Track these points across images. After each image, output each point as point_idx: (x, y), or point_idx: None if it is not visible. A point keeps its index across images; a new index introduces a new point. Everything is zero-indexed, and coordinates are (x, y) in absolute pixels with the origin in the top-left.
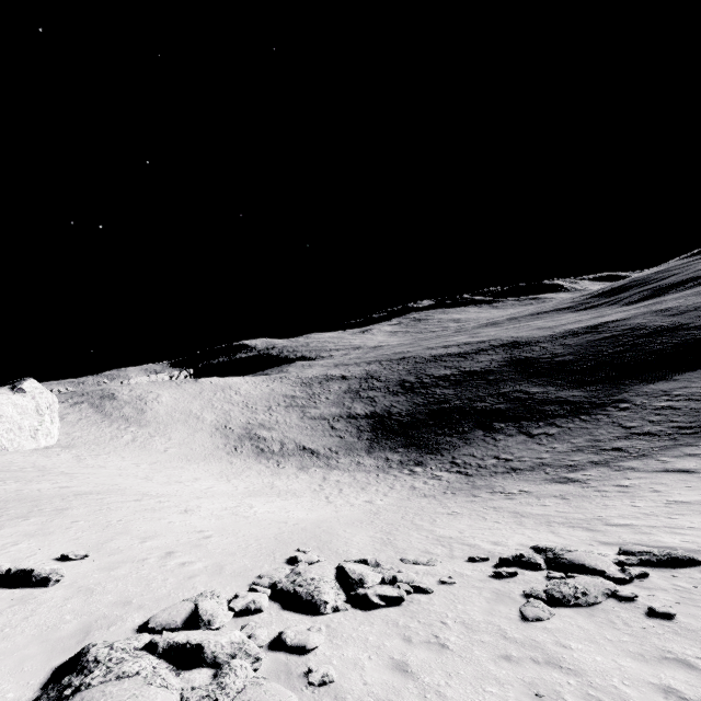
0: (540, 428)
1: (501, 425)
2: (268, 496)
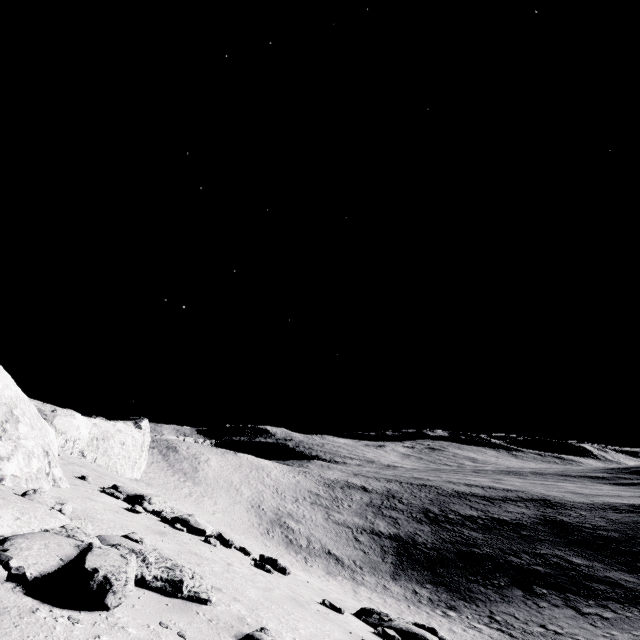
0: (591, 607)
1: (542, 590)
2: None
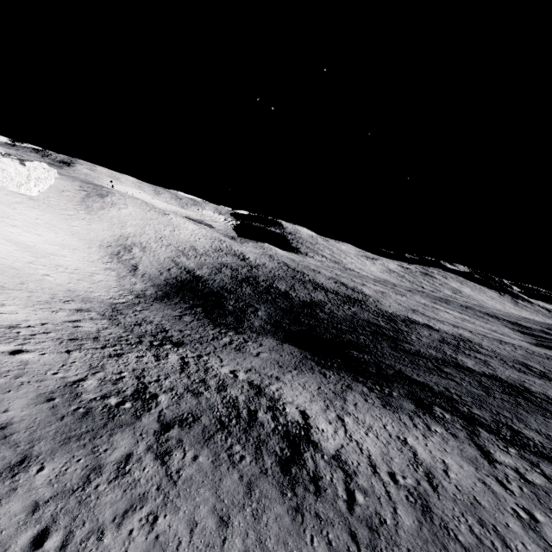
0: (192, 317)
1: (197, 309)
2: (18, 247)
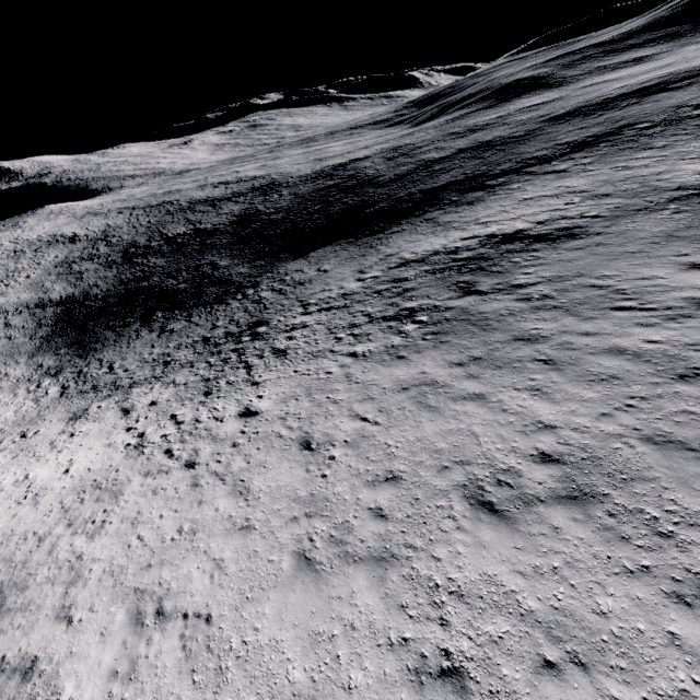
0: (177, 322)
1: (159, 315)
2: None
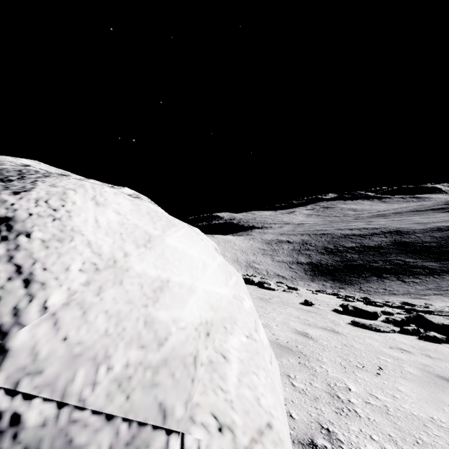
0: (410, 279)
1: (387, 275)
2: None
